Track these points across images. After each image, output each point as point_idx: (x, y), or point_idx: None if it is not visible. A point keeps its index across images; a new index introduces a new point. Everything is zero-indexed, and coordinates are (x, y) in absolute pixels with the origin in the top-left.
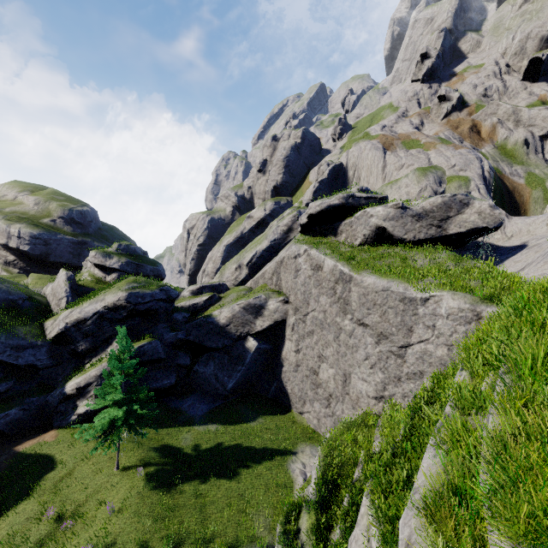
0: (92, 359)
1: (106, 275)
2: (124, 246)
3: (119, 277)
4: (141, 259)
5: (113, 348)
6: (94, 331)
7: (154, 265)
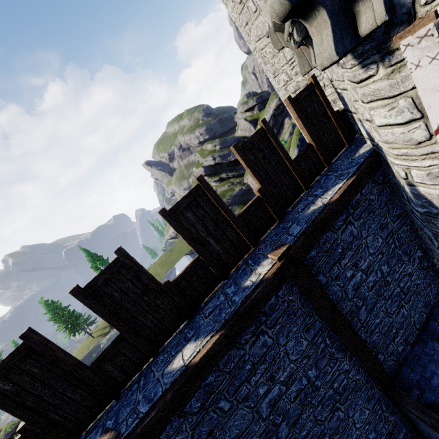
0: (280, 136)
1: (252, 112)
2: (248, 94)
3: (259, 108)
4: (259, 94)
5: (286, 124)
6: (274, 124)
7: (266, 92)
